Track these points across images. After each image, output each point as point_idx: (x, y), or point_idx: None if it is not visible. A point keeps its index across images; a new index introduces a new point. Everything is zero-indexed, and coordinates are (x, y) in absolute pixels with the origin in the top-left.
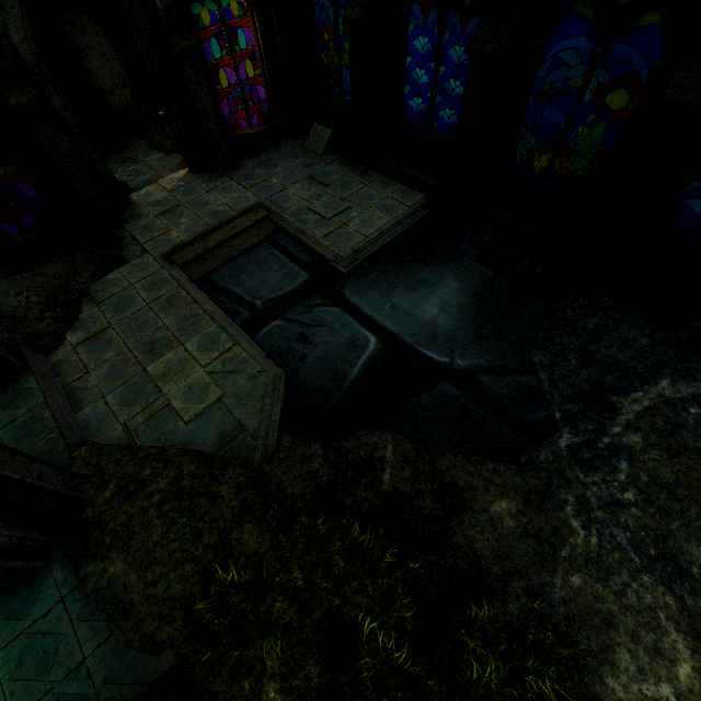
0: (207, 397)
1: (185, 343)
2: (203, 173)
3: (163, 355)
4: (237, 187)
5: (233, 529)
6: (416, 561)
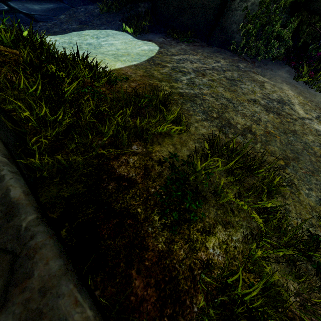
0: None
1: None
2: None
3: None
4: None
5: None
6: None
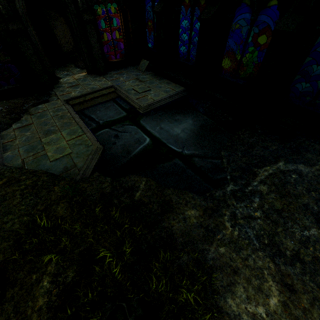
0: (64, 152)
1: (62, 131)
2: (92, 74)
3: (51, 135)
4: (105, 80)
5: (54, 205)
6: (140, 230)
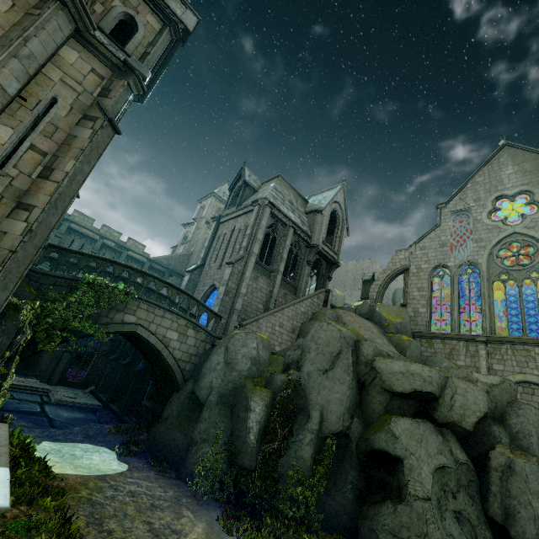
0: None
1: None
2: (43, 382)
3: None
4: (49, 387)
5: None
6: None
